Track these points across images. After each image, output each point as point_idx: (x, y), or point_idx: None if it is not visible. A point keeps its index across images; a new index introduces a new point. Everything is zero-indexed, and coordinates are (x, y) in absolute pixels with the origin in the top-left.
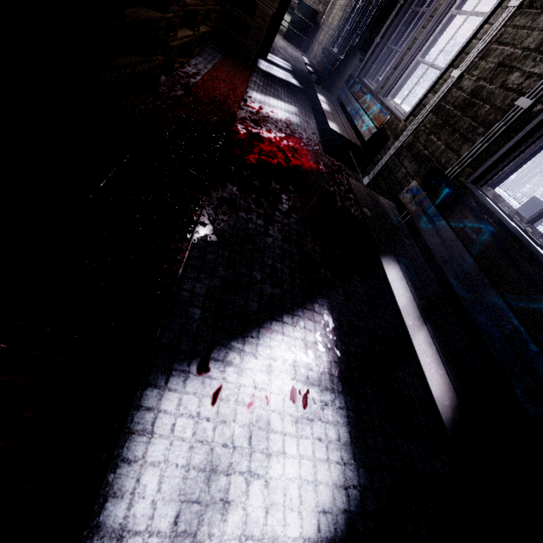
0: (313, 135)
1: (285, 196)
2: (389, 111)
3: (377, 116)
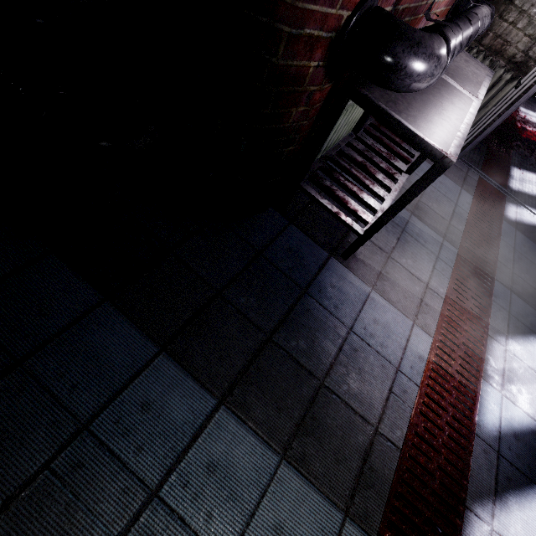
0: None
1: None
2: None
3: None
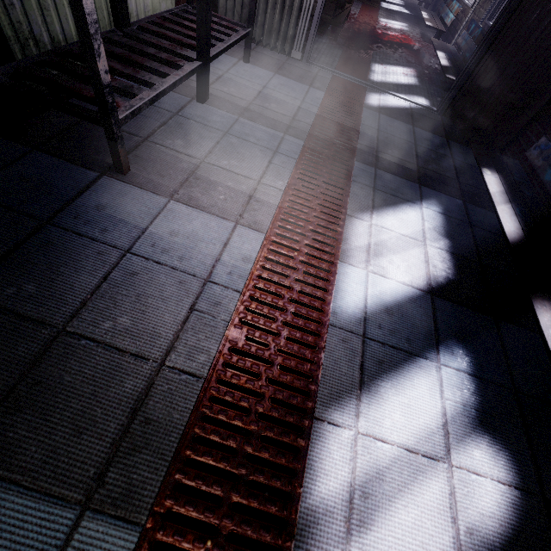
0: (417, 35)
1: (400, 49)
2: (466, 6)
3: (456, 11)
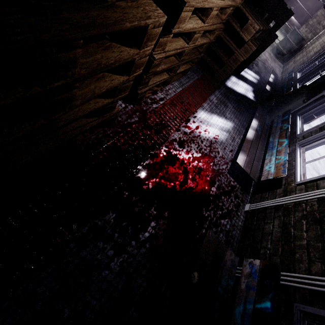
0: (230, 152)
1: (154, 223)
2: (295, 163)
3: (279, 166)
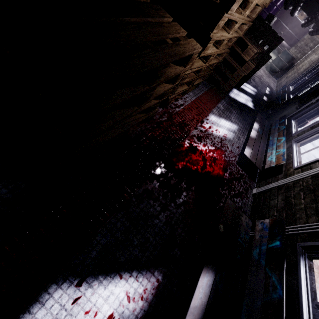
0: (237, 148)
1: (185, 193)
2: (292, 155)
3: (279, 156)
